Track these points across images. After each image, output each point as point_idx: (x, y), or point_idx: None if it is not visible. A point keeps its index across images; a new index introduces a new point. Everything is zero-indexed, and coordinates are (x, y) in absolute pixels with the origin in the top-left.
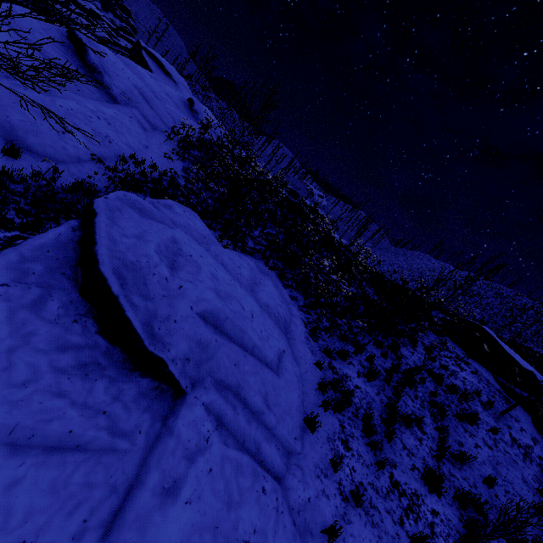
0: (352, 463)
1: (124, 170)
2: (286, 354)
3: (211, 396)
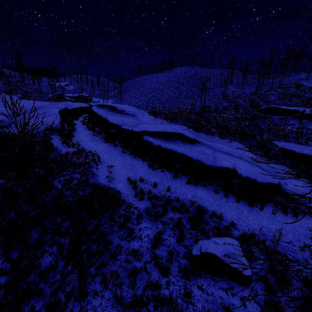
0: None
1: None
2: None
3: None
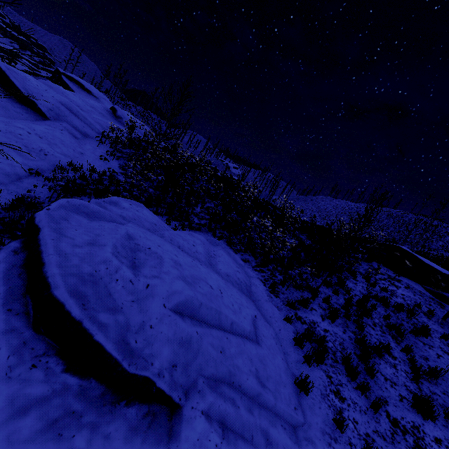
0: (351, 415)
1: (64, 178)
2: (258, 318)
3: (208, 400)
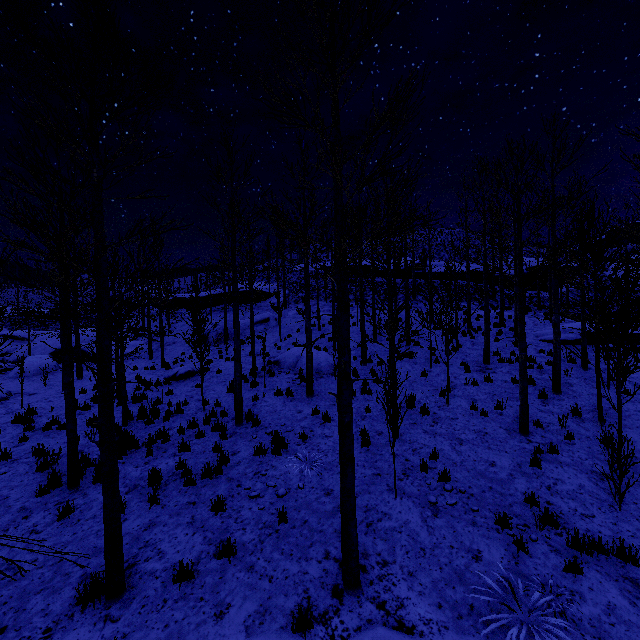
0: None
1: None
2: None
3: None
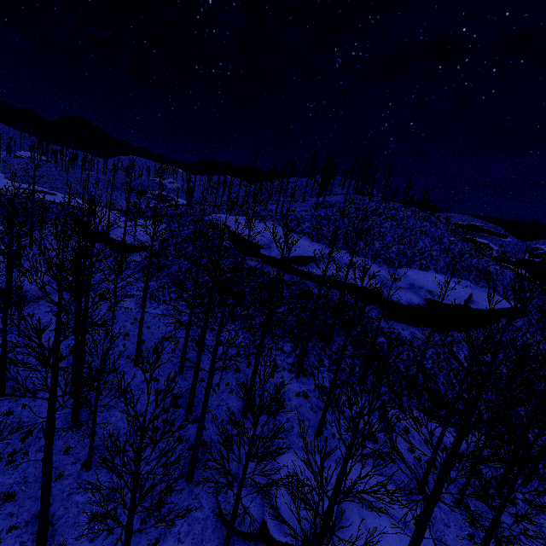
0: None
1: None
2: None
3: None
